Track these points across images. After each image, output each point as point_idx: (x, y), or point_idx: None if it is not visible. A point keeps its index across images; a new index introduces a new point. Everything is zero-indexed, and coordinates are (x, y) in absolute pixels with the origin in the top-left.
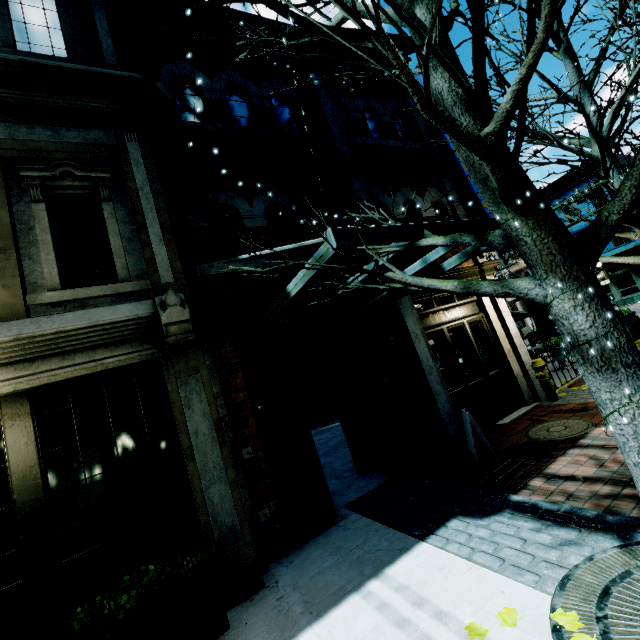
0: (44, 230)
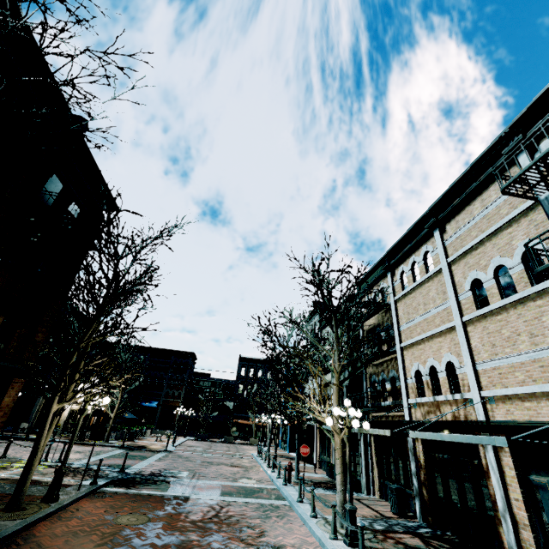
0: None
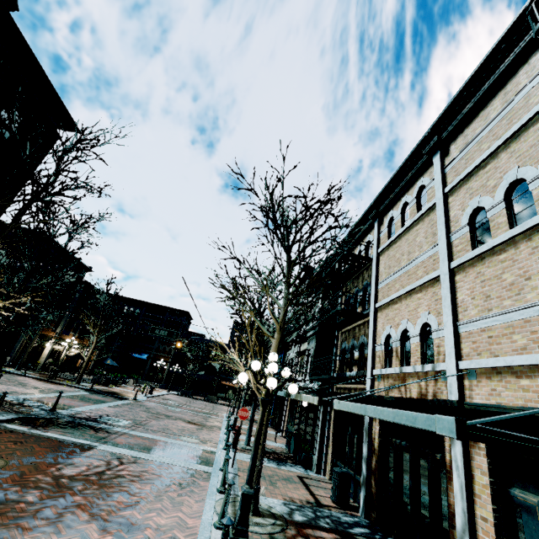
0: None
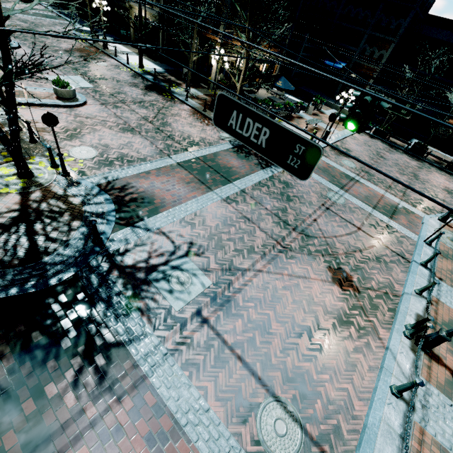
0: None
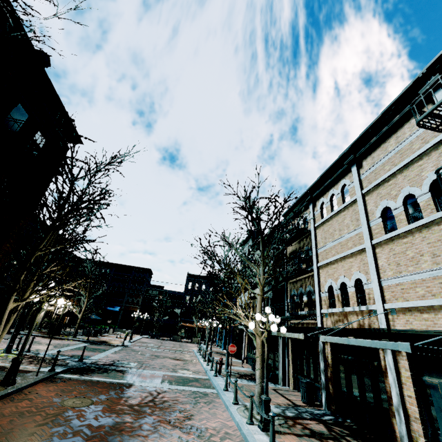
0: None
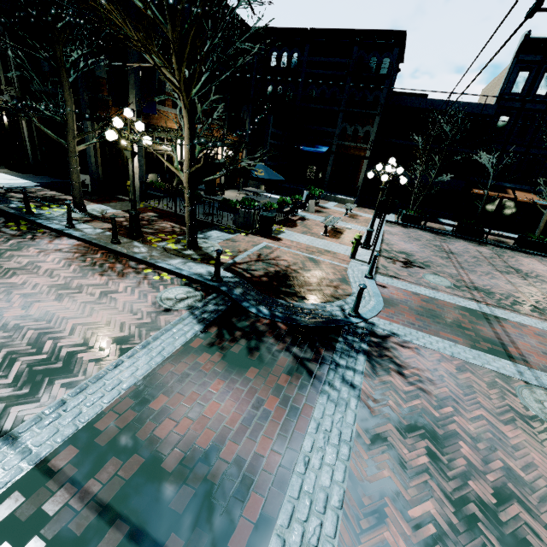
0: (1, 66)
